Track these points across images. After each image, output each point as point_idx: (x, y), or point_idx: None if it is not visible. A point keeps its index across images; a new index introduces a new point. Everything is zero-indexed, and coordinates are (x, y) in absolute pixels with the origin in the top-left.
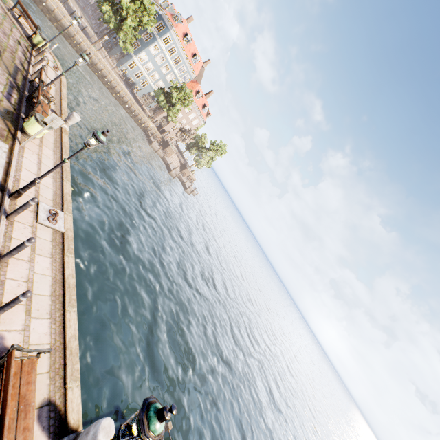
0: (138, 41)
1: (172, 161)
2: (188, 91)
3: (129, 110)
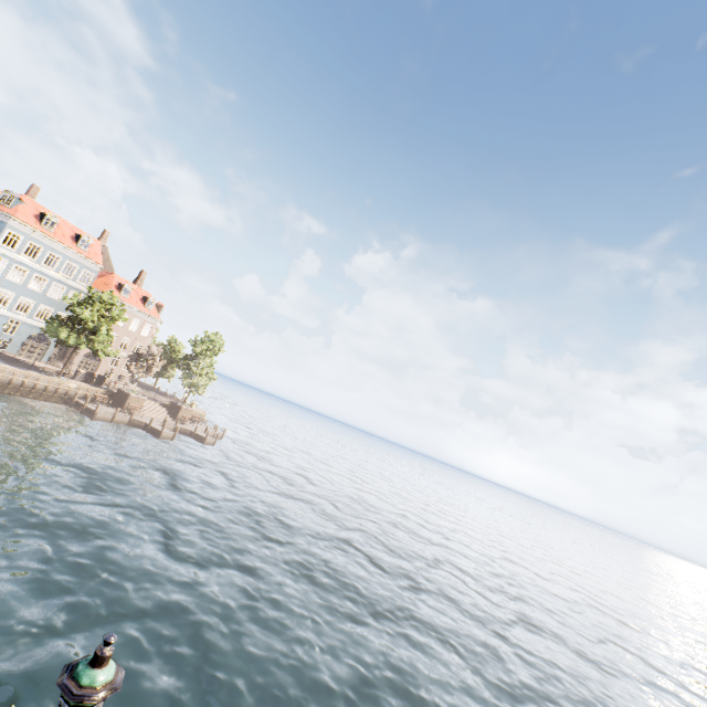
0: None
1: (149, 415)
2: (106, 297)
3: (11, 388)
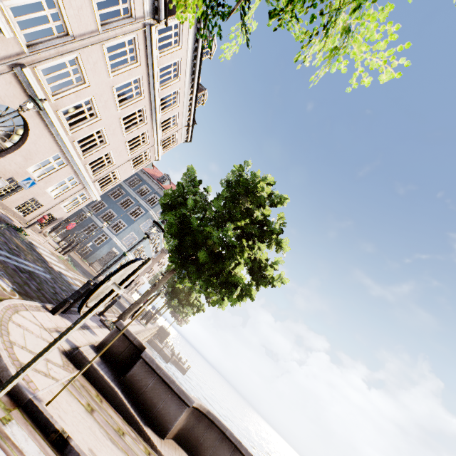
0: (135, 234)
1: None
2: None
3: None
